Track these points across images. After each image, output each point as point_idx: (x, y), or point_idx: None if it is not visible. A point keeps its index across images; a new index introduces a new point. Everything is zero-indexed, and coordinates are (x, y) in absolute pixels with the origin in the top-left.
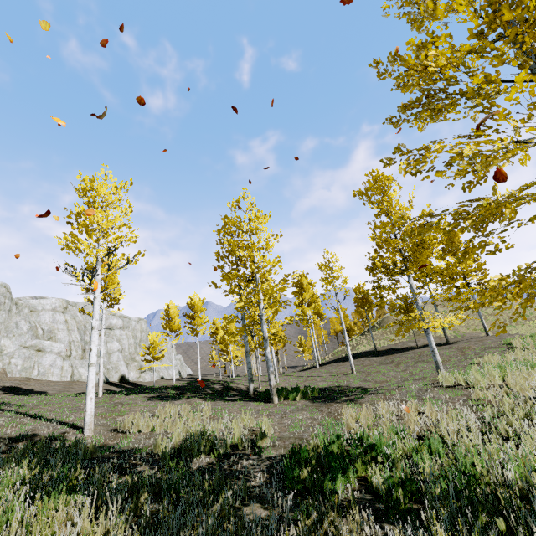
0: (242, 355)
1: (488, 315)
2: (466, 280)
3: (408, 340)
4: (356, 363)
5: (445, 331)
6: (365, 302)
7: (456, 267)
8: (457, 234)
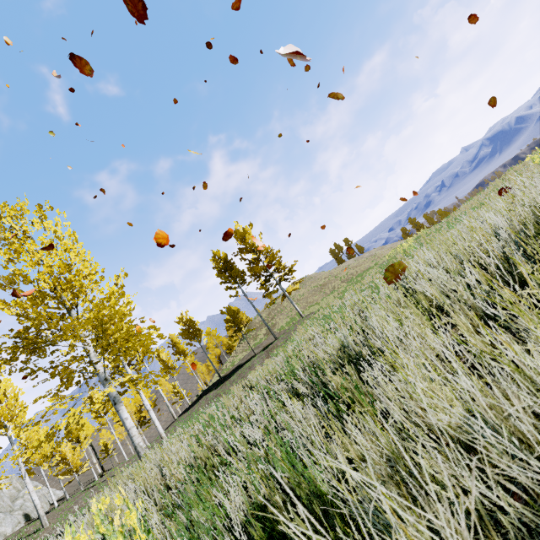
0: (121, 436)
1: (322, 286)
2: (270, 273)
3: (254, 347)
4: (193, 411)
5: (270, 329)
6: (191, 332)
7: (256, 264)
8: (247, 231)
